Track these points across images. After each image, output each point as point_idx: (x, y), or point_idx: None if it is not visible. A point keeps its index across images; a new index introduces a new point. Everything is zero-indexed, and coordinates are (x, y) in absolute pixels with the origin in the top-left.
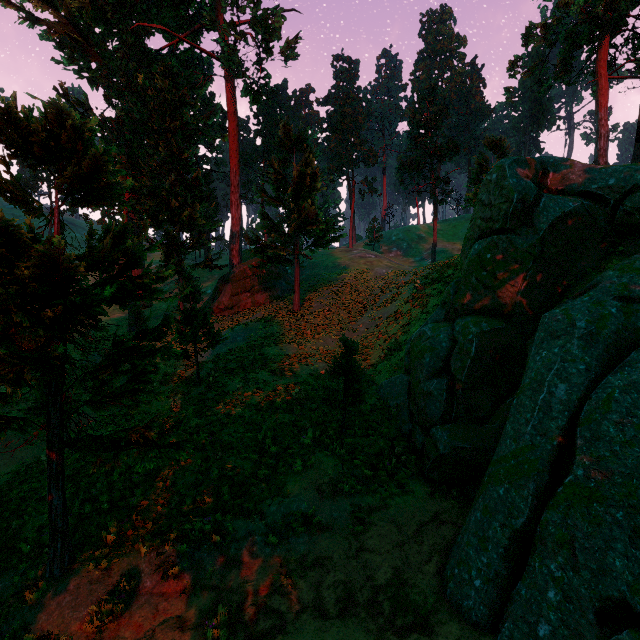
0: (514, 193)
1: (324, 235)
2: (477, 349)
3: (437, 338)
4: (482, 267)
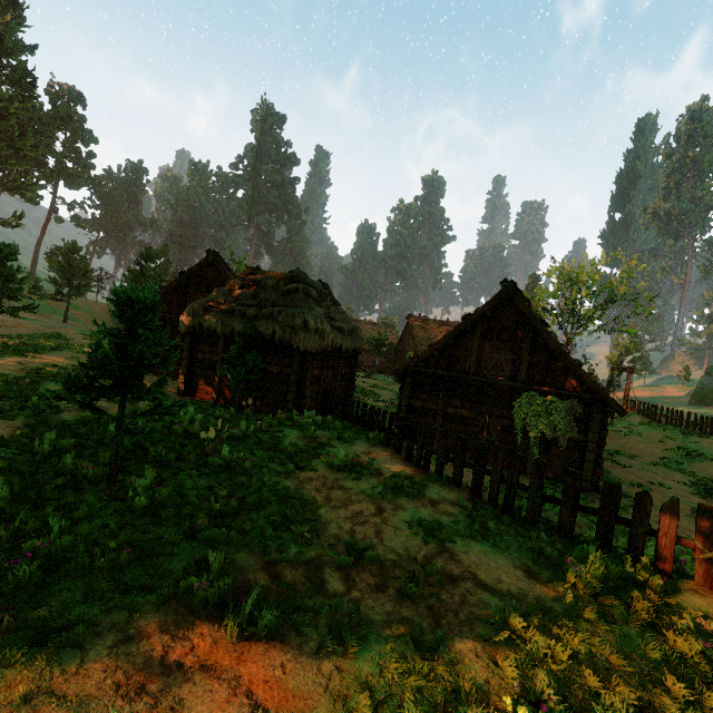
0: None
1: None
2: None
3: None
4: None
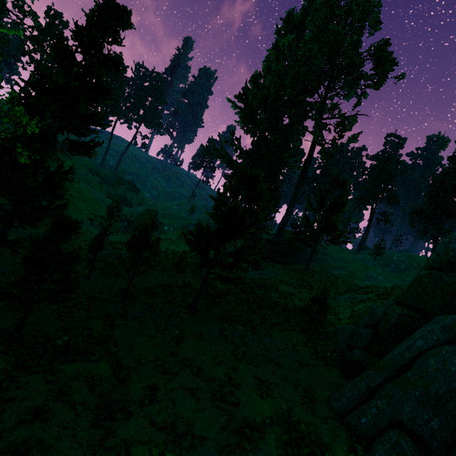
0: (451, 252)
1: (338, 237)
2: (395, 321)
3: (377, 310)
4: (420, 284)
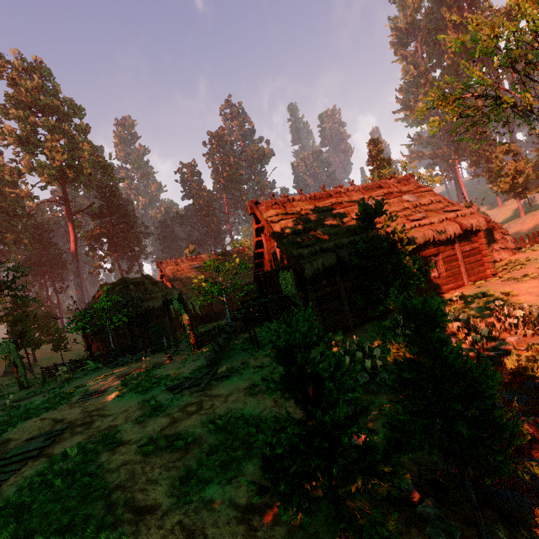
0: None
1: None
2: None
3: None
4: None
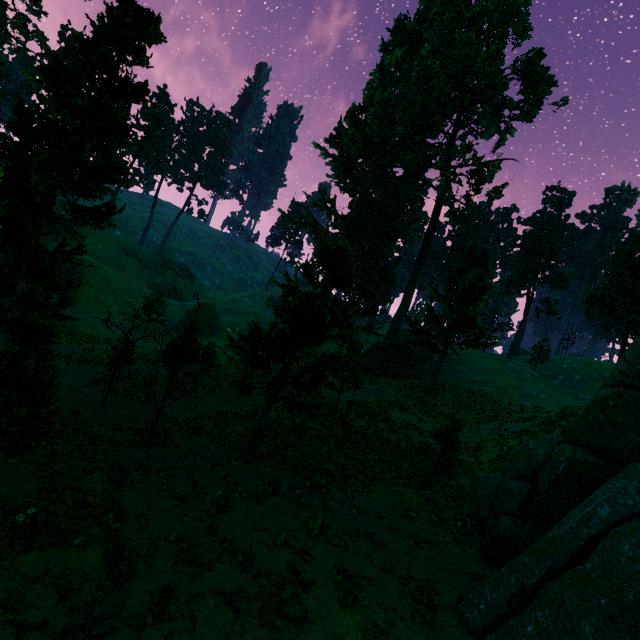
0: None
1: (477, 338)
2: (564, 470)
3: (535, 451)
4: (602, 410)
